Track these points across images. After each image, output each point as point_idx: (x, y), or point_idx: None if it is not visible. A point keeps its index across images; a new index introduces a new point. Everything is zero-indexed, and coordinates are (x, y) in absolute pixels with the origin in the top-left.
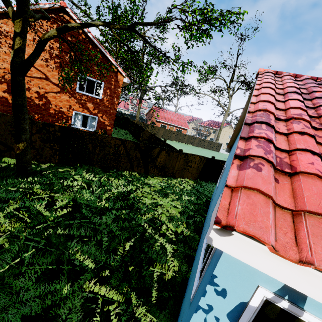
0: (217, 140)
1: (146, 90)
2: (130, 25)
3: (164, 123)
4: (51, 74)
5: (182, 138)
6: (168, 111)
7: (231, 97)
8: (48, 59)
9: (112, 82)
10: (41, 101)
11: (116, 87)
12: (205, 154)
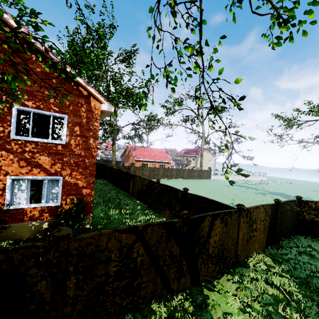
0: (201, 167)
1: (118, 130)
2: None
3: (145, 161)
4: None
5: (171, 173)
6: (145, 148)
7: (202, 123)
8: None
9: (82, 114)
10: None
11: (91, 120)
12: (204, 186)
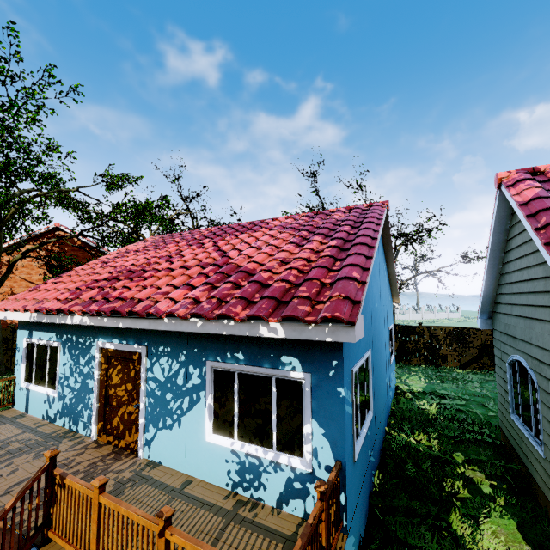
0: None
1: None
2: (78, 233)
3: None
4: None
5: None
6: None
7: None
8: (46, 272)
9: None
10: None
11: None
12: None
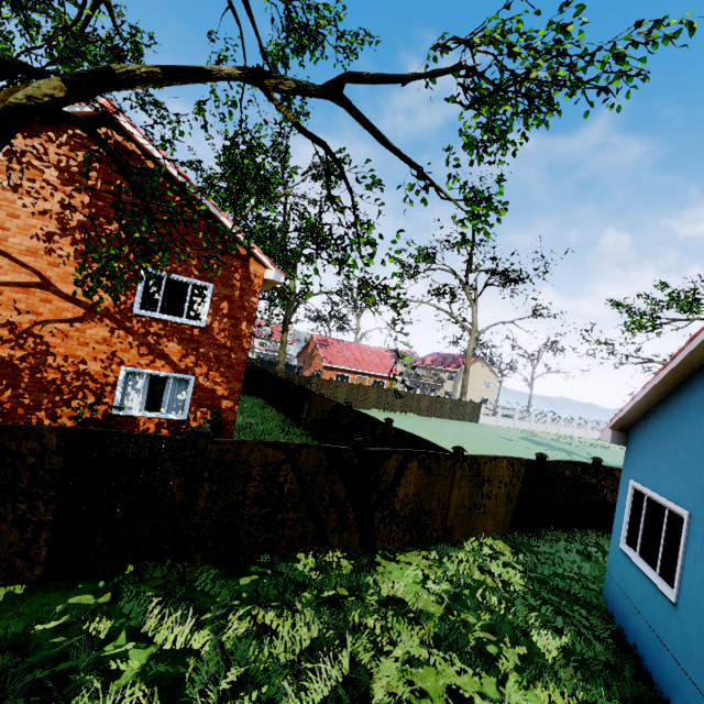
0: (463, 395)
1: (297, 304)
2: (328, 81)
3: (343, 370)
4: (58, 272)
5: (392, 399)
6: (347, 344)
7: (474, 302)
8: (53, 233)
9: (235, 283)
10: (18, 349)
11: (247, 293)
12: (457, 433)
